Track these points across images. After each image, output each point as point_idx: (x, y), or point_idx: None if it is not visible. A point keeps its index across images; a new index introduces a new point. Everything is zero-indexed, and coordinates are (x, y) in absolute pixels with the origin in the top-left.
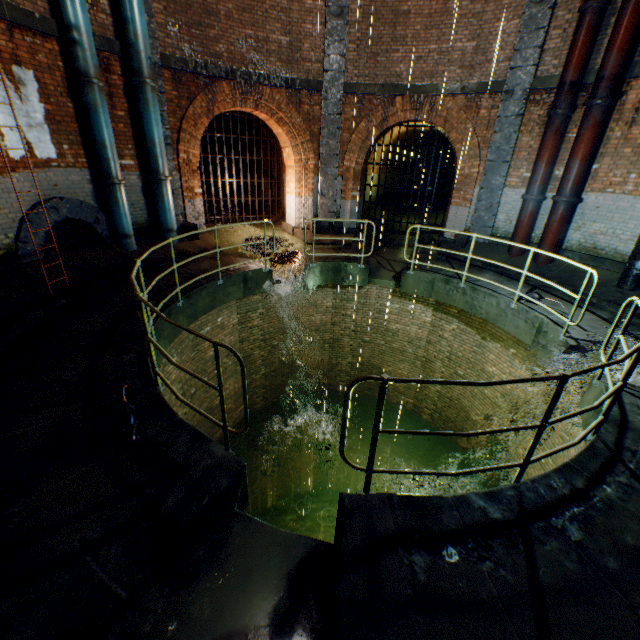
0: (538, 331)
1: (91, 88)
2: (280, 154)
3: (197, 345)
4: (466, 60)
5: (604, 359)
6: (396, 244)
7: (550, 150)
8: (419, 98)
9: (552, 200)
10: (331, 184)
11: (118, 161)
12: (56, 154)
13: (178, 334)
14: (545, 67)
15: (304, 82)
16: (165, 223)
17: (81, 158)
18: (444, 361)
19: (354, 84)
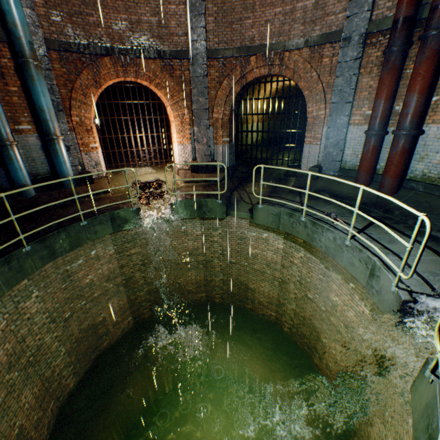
0: (371, 273)
1: None
2: None
3: (69, 276)
4: (307, 16)
5: (439, 349)
6: (264, 178)
7: (388, 87)
8: (270, 55)
9: (392, 134)
10: (204, 133)
11: (7, 127)
12: None
13: (26, 276)
14: (379, 10)
15: (173, 52)
16: (61, 173)
17: None
18: (296, 284)
19: (215, 50)
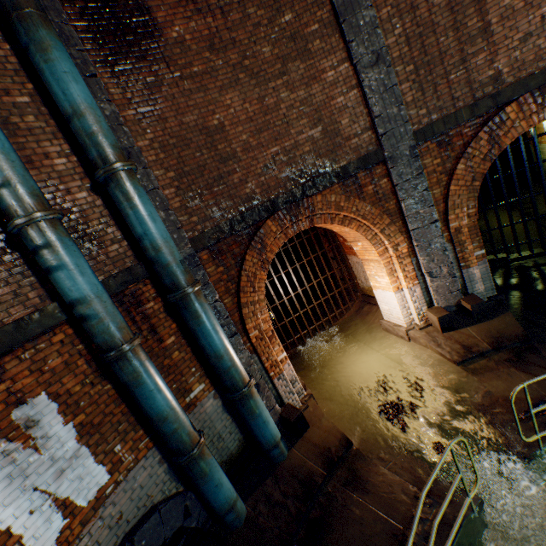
0: None
1: (122, 360)
2: (335, 238)
3: None
4: None
5: None
6: None
7: None
8: None
9: None
10: (440, 258)
11: (186, 420)
12: (107, 471)
13: None
14: None
15: (357, 162)
16: (265, 441)
17: (141, 441)
18: None
19: (427, 126)
